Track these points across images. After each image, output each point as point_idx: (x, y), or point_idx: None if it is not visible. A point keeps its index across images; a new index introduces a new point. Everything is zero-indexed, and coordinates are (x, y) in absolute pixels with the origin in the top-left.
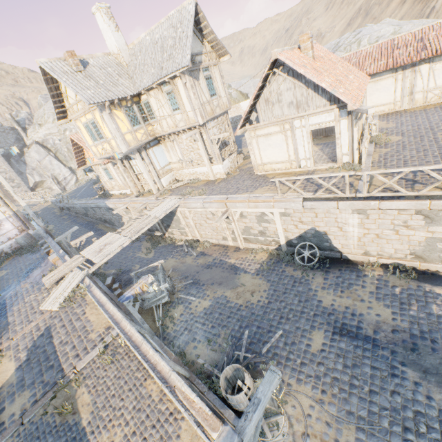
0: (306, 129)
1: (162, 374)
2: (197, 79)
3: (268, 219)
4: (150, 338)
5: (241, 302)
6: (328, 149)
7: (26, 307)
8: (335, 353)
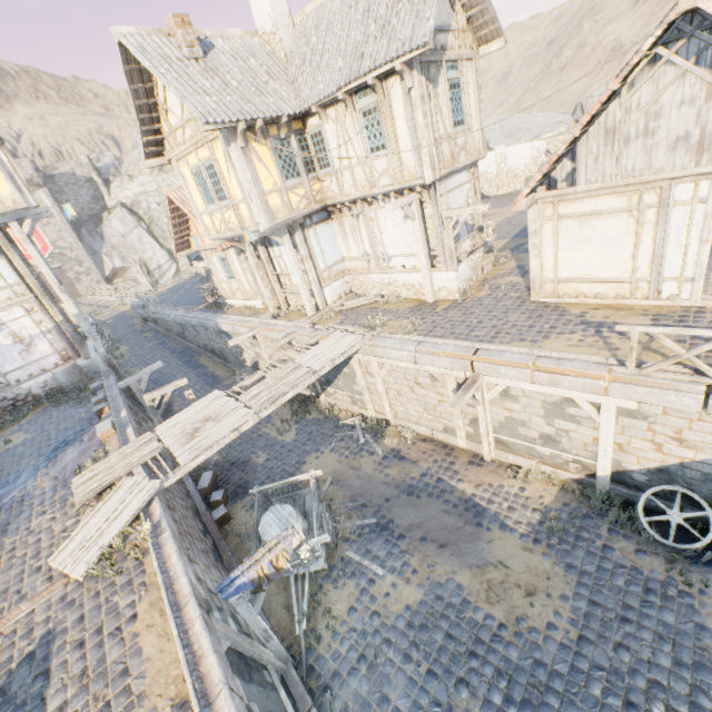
0: (709, 207)
1: None
2: (435, 82)
3: (578, 416)
4: (280, 683)
5: (501, 615)
6: None
7: (27, 547)
8: None
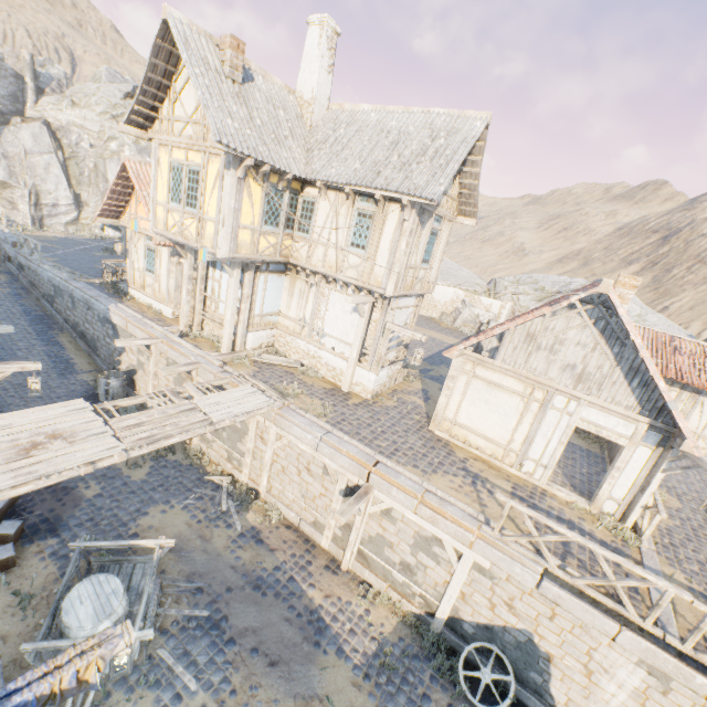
0: (572, 420)
1: None
2: (423, 225)
3: (441, 556)
4: None
5: None
6: None
7: None
8: None
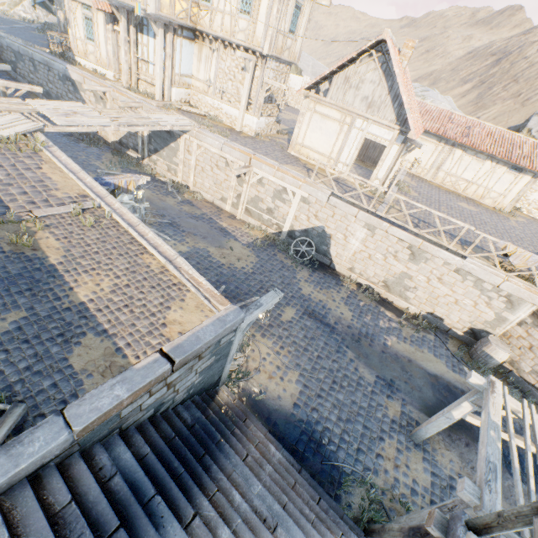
0: (363, 134)
1: (165, 255)
2: None
3: (286, 199)
4: None
5: (224, 262)
6: (361, 171)
7: None
8: (301, 326)
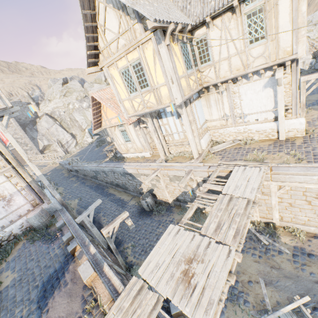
0: None
1: None
2: None
3: None
4: None
5: None
6: None
7: None
8: None
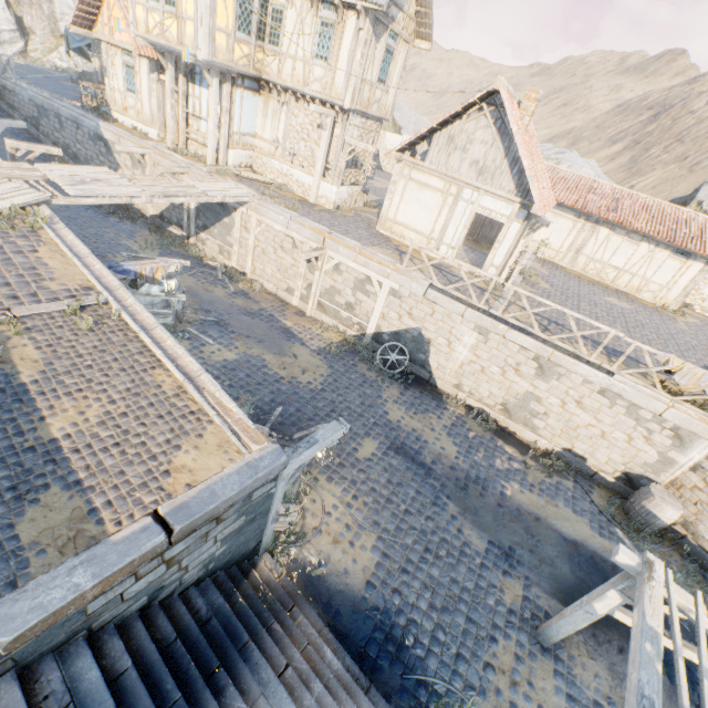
0: (473, 208)
1: (186, 371)
2: (378, 39)
3: (370, 292)
4: None
5: (284, 374)
6: (473, 255)
7: None
8: (384, 466)
